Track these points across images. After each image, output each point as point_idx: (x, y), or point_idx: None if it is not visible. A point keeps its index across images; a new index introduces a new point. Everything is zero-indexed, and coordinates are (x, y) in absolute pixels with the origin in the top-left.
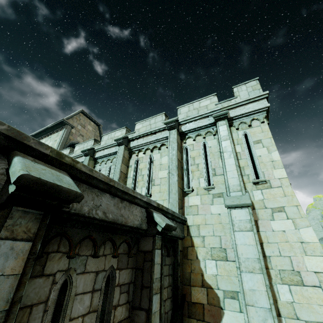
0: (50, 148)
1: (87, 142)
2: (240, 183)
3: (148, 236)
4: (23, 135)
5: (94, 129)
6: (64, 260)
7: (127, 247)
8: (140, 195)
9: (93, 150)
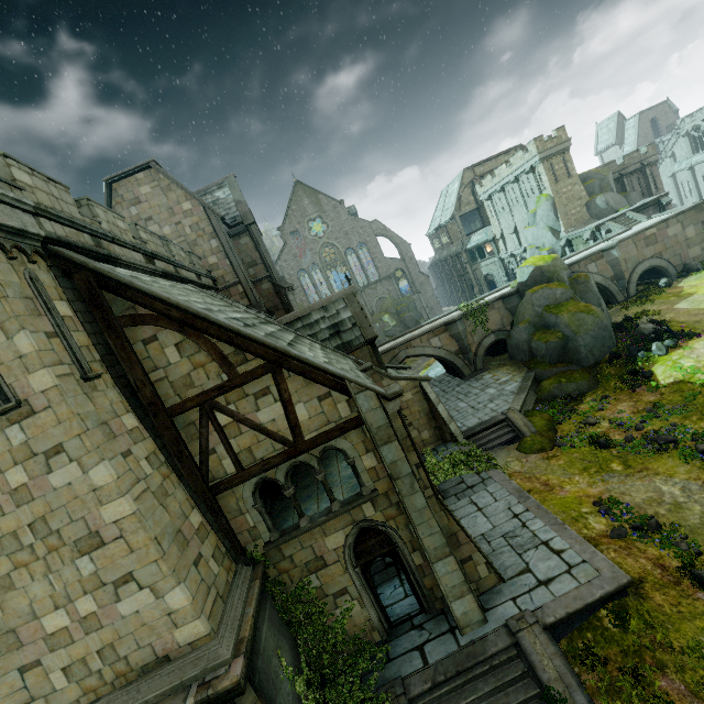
0: None
1: None
2: None
3: None
4: None
5: (153, 181)
6: None
7: None
8: None
9: None
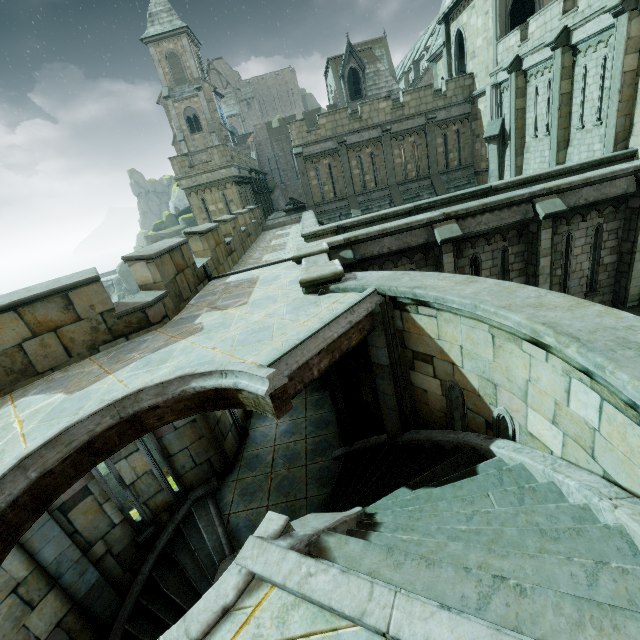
0: (544, 189)
1: (548, 9)
2: None
3: (636, 197)
4: (533, 192)
5: None
6: (565, 227)
7: (613, 208)
8: (622, 171)
9: (564, 31)
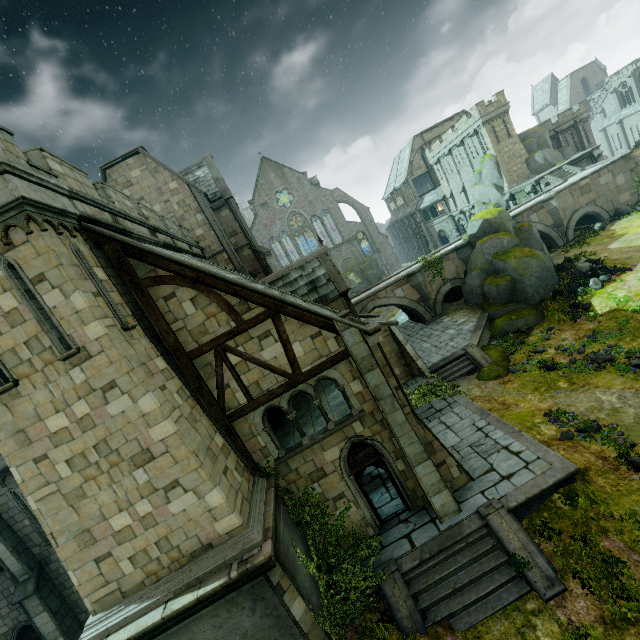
0: None
1: None
2: None
3: None
4: None
5: (142, 165)
6: (5, 488)
7: None
8: None
9: None
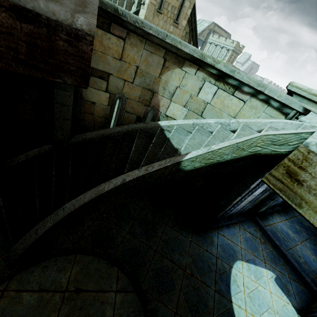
0: None
1: None
2: (137, 2)
3: None
4: None
5: None
6: None
7: None
8: None
9: None
